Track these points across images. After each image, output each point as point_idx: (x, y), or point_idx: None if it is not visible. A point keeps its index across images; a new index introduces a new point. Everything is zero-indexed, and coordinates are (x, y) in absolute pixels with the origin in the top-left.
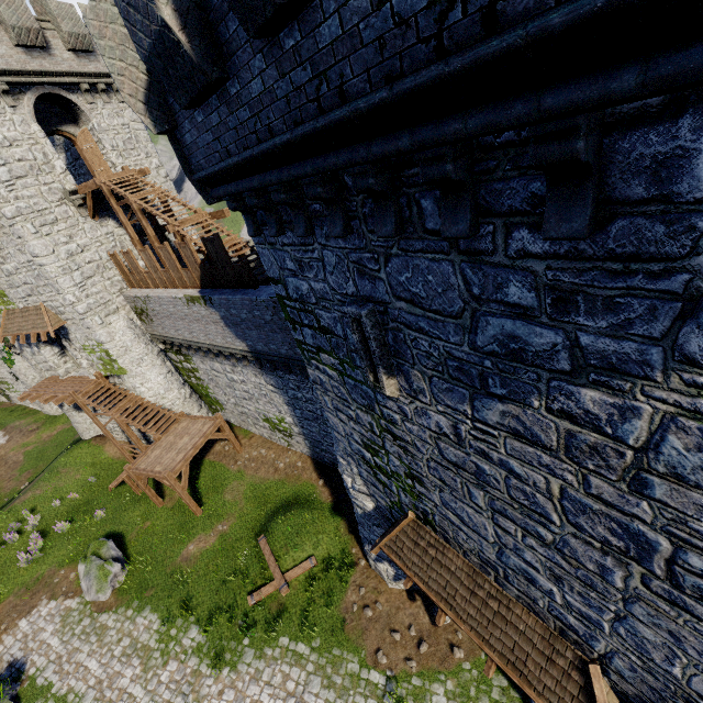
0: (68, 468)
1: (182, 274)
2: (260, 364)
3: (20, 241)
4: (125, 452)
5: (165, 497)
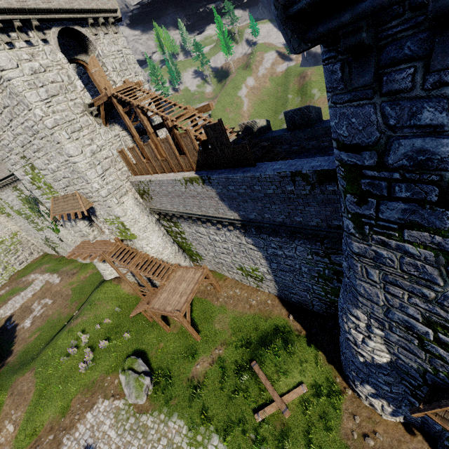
0: (101, 301)
1: (180, 160)
2: (245, 228)
3: (58, 145)
4: (138, 291)
5: (170, 324)
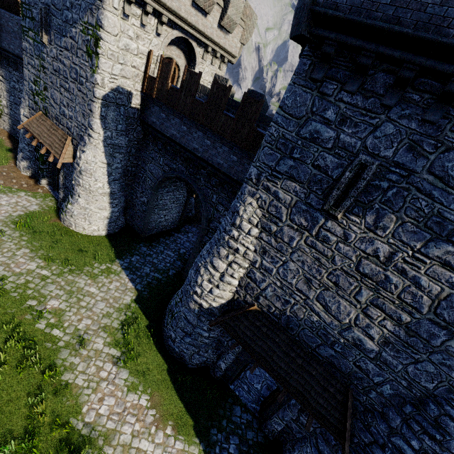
0: None
1: None
2: (0, 59)
3: None
4: None
5: None
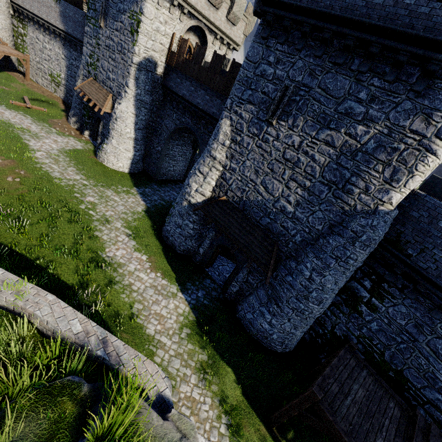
0: None
1: None
2: (65, 42)
3: None
4: None
5: None
